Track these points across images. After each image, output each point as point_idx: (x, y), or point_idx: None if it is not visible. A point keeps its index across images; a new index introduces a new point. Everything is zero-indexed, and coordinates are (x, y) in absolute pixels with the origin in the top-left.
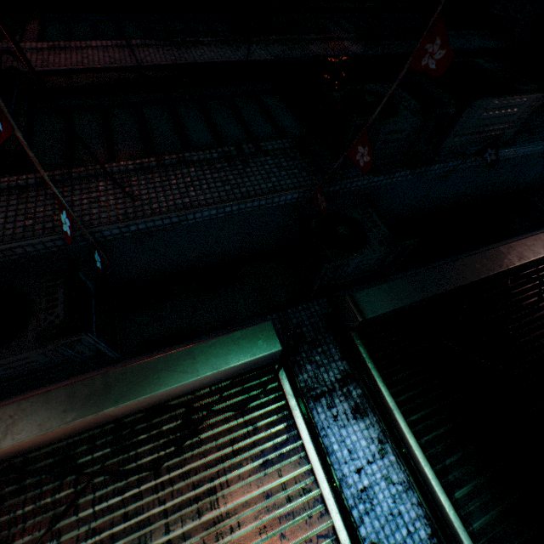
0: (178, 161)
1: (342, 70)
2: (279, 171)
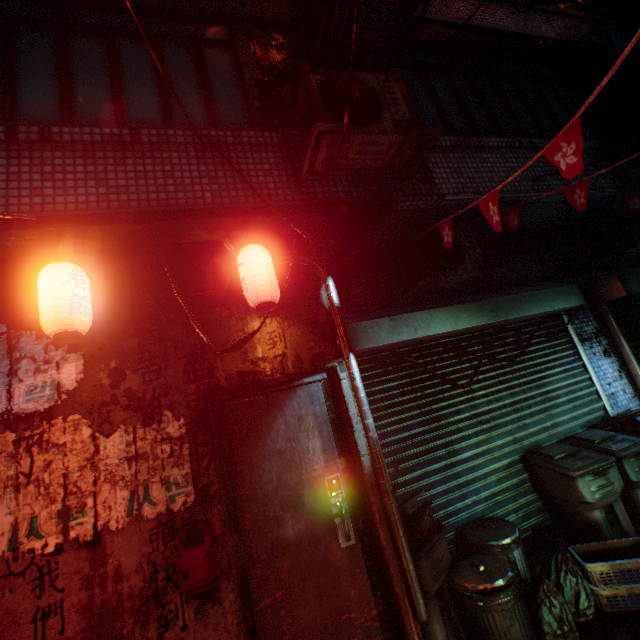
0: (531, 146)
1: (610, 67)
2: (594, 170)
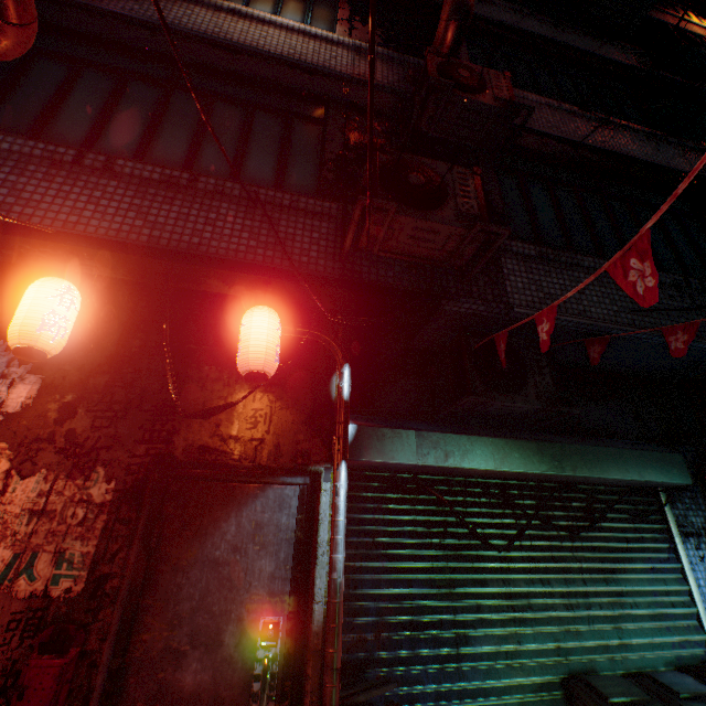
0: None
1: None
2: None
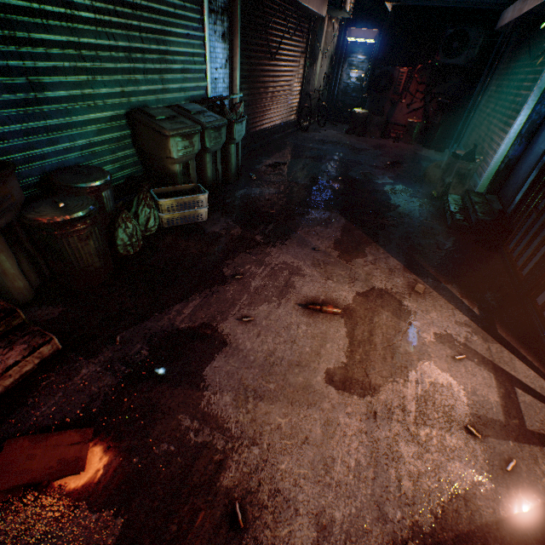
0: None
1: None
2: None
